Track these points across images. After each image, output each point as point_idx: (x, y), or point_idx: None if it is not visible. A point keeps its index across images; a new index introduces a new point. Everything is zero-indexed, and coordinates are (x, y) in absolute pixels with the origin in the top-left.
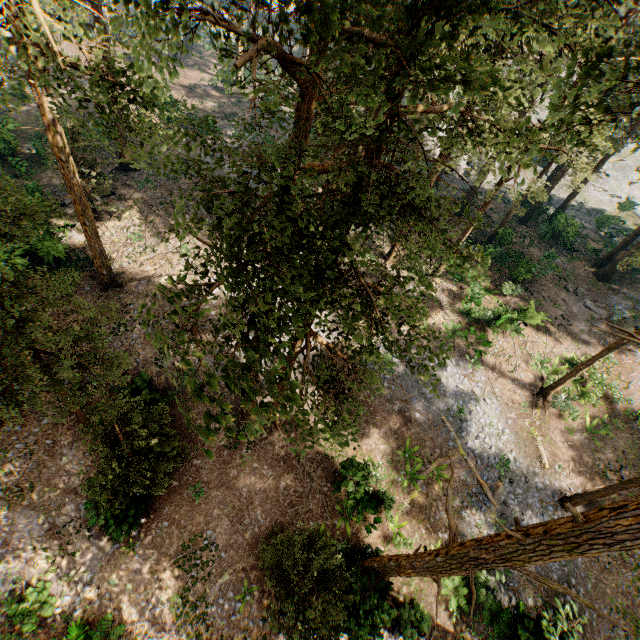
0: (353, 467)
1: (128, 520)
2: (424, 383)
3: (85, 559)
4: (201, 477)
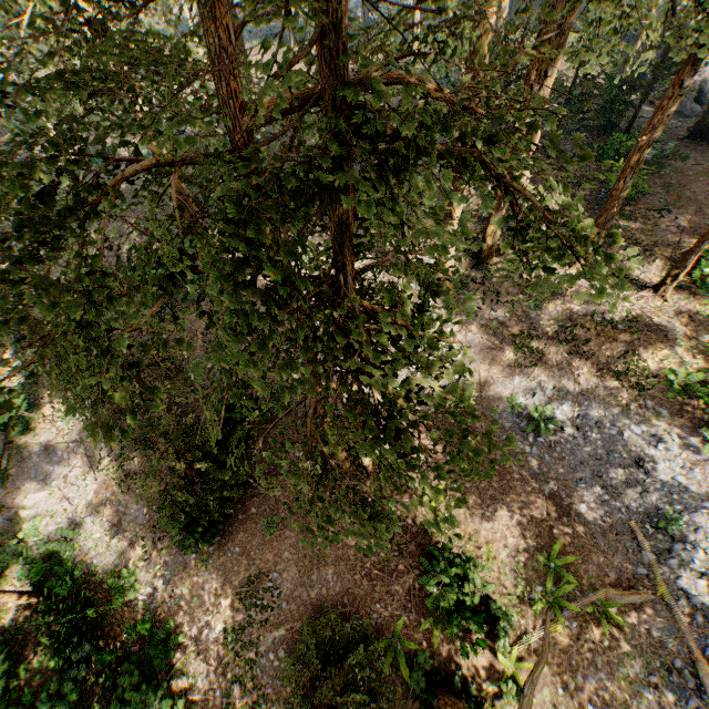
0: (446, 559)
1: (196, 536)
2: (606, 461)
3: (168, 558)
4: (278, 511)
